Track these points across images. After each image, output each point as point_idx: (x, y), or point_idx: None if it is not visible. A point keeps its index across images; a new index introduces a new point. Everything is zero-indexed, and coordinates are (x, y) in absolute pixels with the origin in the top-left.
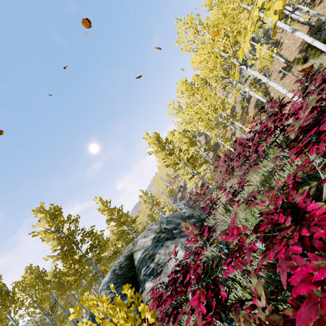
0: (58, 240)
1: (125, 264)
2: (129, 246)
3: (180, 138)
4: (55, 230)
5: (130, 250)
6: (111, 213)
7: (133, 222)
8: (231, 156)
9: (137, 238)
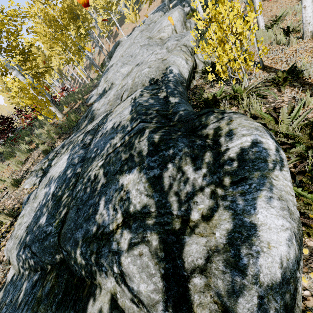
0: None
1: None
2: None
3: None
4: None
5: None
6: None
7: None
8: None
9: None
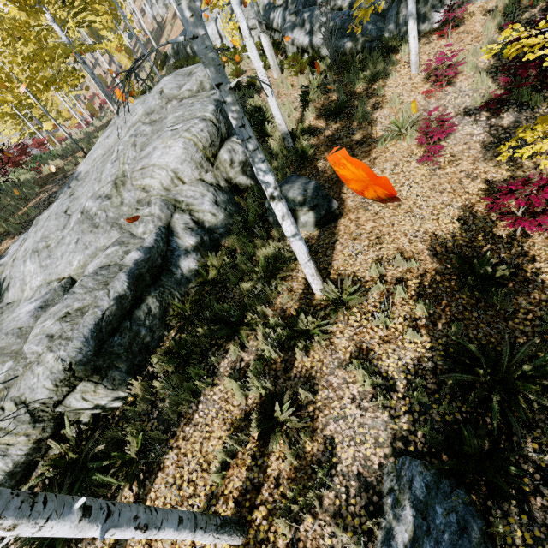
0: None
1: None
2: None
3: None
4: None
5: None
6: None
7: None
8: None
9: None
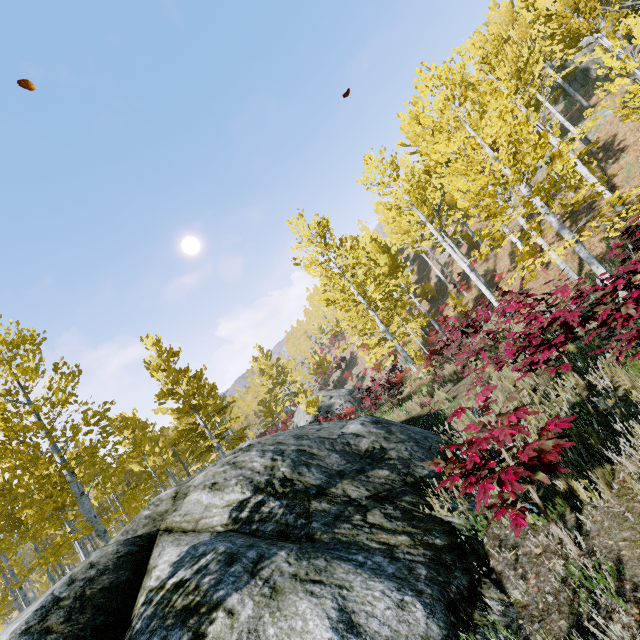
0: (2, 417)
1: (106, 583)
2: (160, 499)
3: (371, 251)
4: (6, 390)
5: (155, 517)
6: (172, 380)
7: (218, 413)
8: (598, 282)
9: (194, 478)
